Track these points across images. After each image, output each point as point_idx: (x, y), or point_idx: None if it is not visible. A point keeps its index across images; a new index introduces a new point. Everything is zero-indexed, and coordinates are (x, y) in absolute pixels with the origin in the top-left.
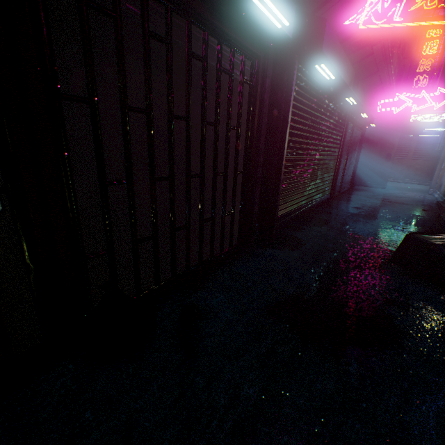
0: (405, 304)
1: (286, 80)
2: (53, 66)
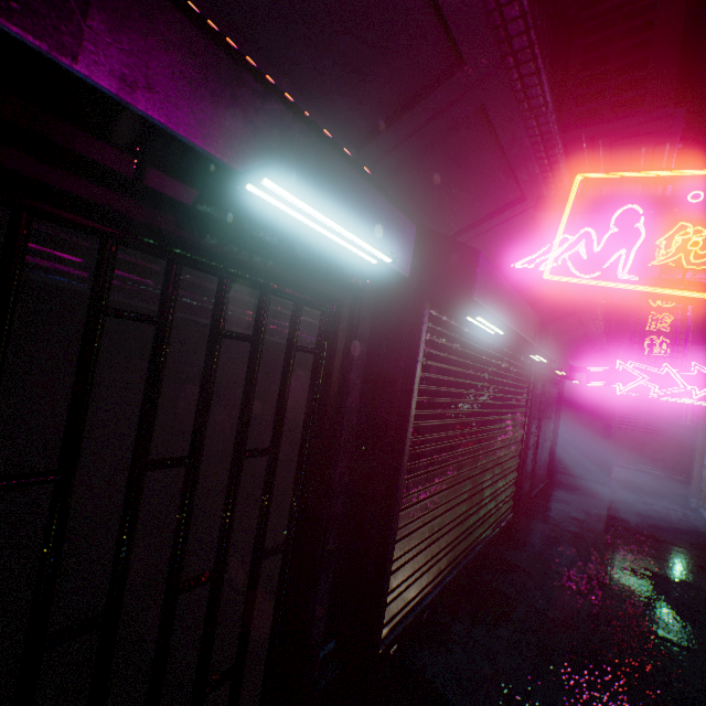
0: None
1: (407, 337)
2: None
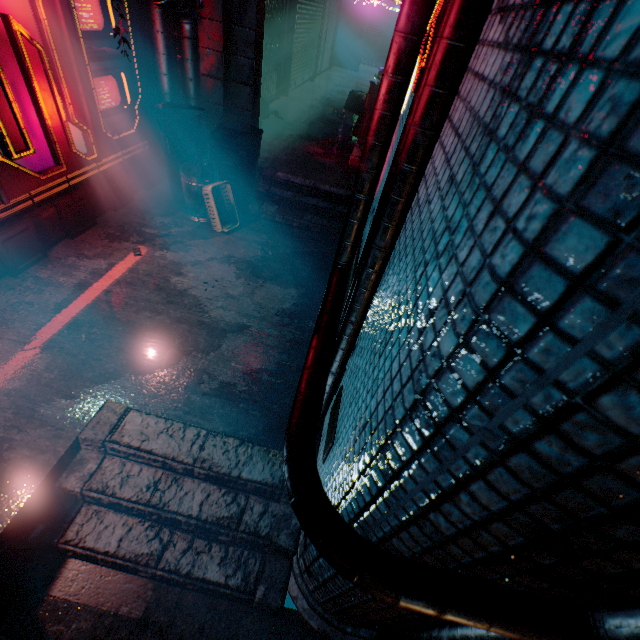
0: (345, 118)
1: None
2: None
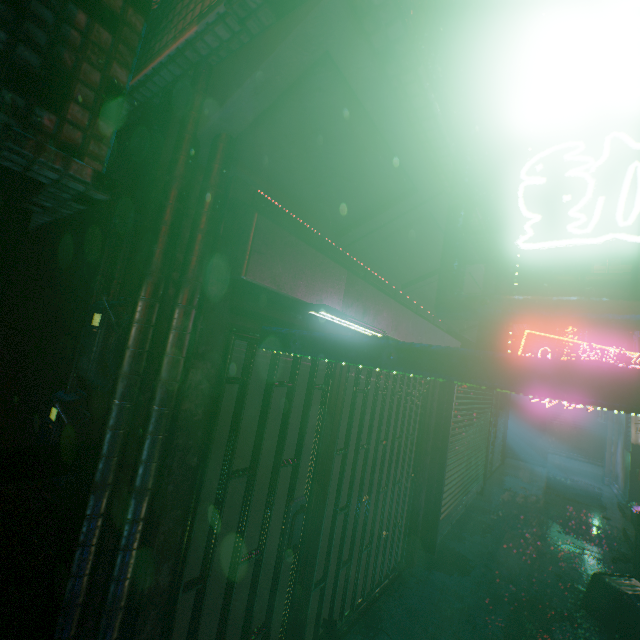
0: None
1: (448, 383)
2: (337, 435)
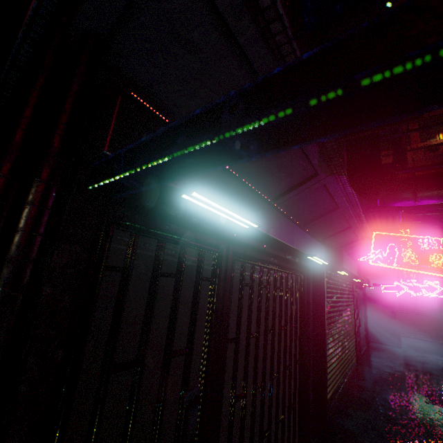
0: None
1: (319, 280)
2: (228, 325)
